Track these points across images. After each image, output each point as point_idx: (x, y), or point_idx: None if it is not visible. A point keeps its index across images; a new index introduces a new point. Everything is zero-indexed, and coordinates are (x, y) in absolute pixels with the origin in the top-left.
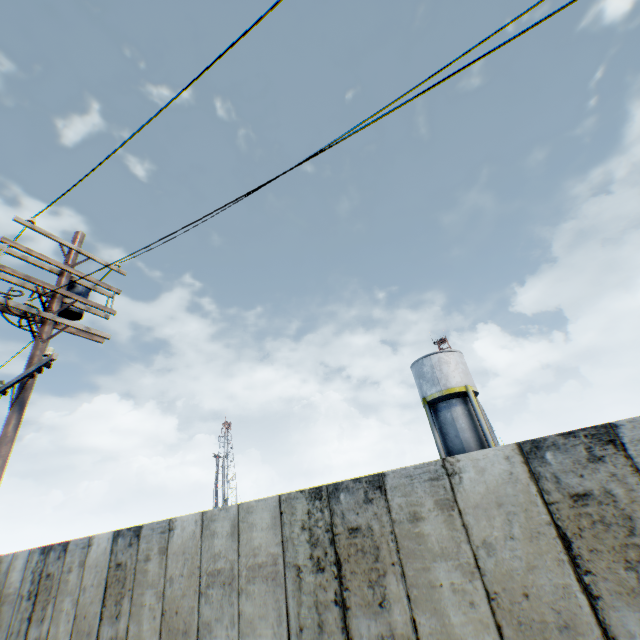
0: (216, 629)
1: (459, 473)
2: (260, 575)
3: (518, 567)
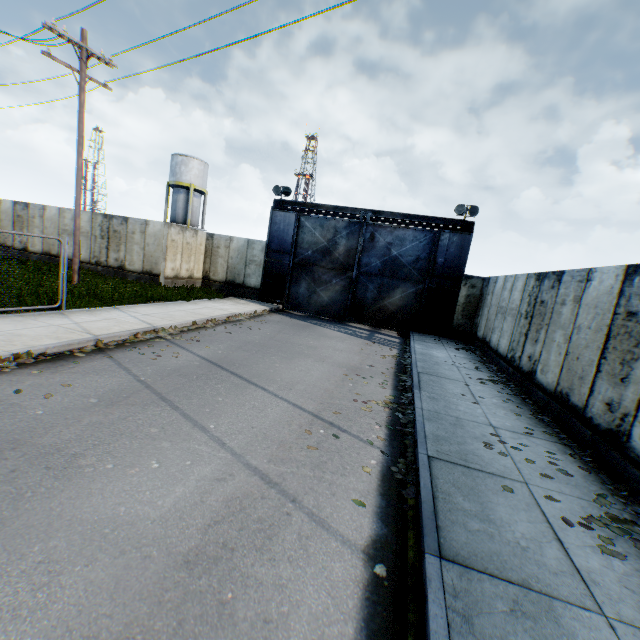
0: None
1: (3, 203)
2: None
3: (7, 226)
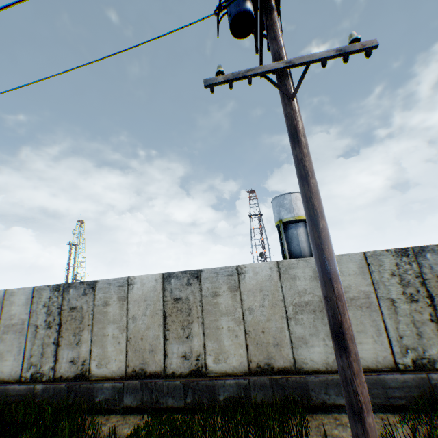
0: (312, 341)
1: None
2: (353, 305)
3: None
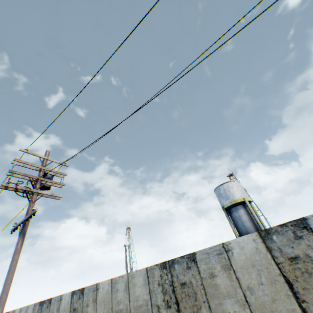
0: None
1: (231, 250)
2: (140, 311)
3: (267, 300)
